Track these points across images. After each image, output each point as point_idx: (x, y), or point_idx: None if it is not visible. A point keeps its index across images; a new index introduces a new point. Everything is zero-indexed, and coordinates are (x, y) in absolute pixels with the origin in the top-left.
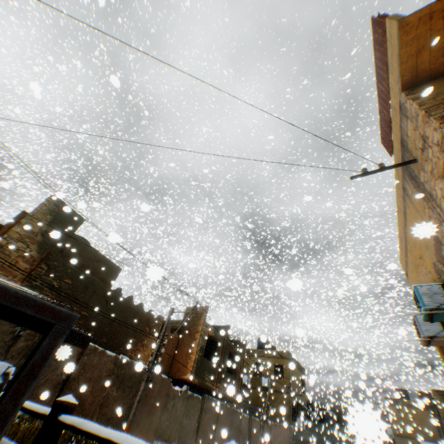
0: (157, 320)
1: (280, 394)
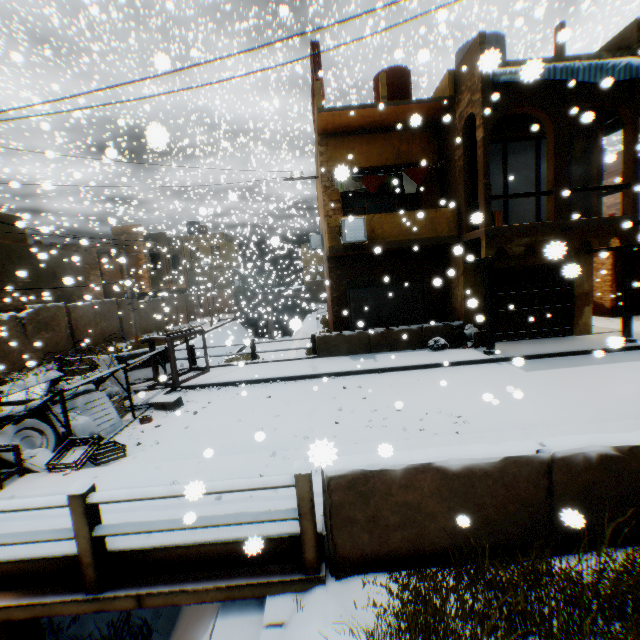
0: (92, 255)
1: (220, 270)
